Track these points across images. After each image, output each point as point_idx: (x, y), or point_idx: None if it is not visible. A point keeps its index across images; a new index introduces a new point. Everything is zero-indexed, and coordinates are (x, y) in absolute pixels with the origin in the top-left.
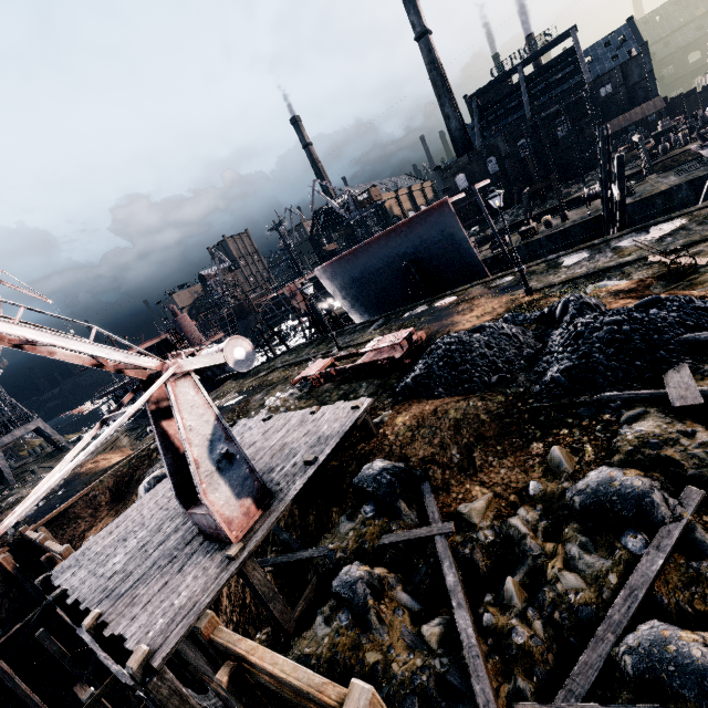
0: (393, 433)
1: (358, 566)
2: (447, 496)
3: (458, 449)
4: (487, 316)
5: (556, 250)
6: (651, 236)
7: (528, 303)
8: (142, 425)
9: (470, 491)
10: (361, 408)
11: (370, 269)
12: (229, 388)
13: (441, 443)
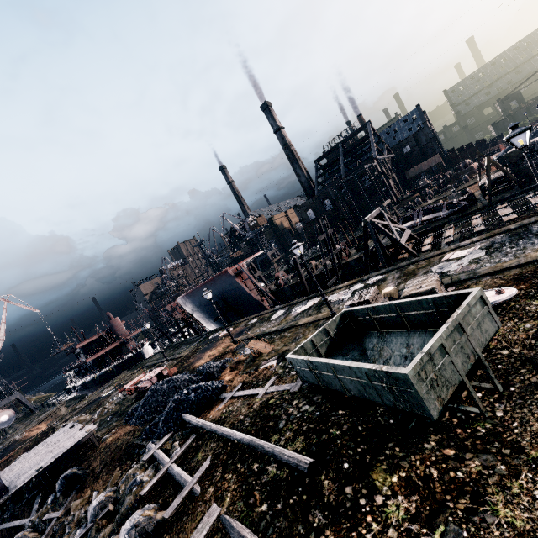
0: (100, 447)
1: (24, 532)
2: (81, 493)
3: (103, 465)
4: (209, 358)
5: (320, 285)
6: (300, 309)
7: (224, 353)
8: (83, 395)
9: (86, 492)
10: (87, 433)
11: (203, 301)
12: (119, 378)
13: (103, 459)
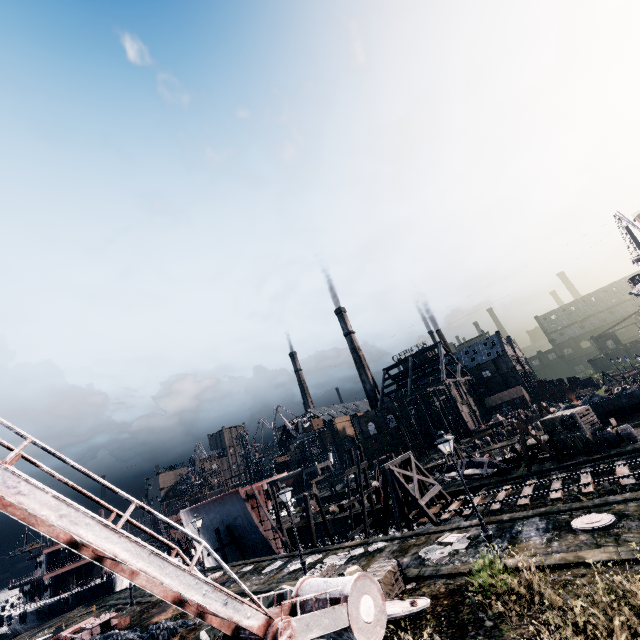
0: None
1: None
2: None
3: None
4: (172, 613)
5: (349, 531)
6: (294, 566)
7: None
8: (13, 634)
9: None
10: None
11: (206, 523)
12: (67, 617)
13: None
